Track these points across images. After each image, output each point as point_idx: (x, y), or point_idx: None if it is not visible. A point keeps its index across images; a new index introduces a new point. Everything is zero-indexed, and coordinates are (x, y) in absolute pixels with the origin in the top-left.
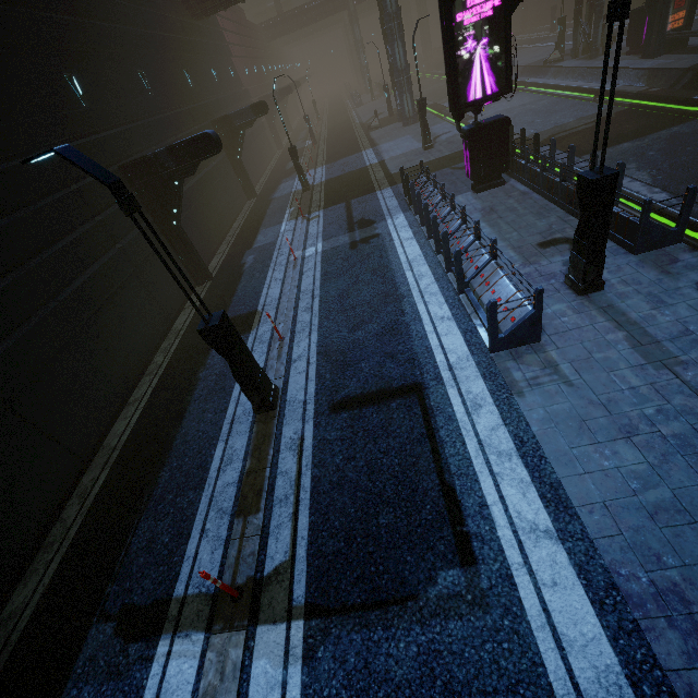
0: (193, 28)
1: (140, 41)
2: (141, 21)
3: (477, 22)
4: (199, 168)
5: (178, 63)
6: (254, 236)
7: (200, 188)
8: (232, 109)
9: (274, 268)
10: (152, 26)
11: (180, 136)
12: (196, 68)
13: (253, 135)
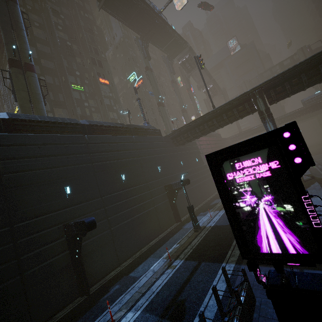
0: (175, 149)
1: (130, 163)
2: (137, 155)
3: (252, 180)
4: (137, 212)
5: (155, 165)
6: (142, 261)
7: (131, 223)
8: (188, 176)
9: (99, 320)
10: (143, 155)
11: (132, 198)
12: (169, 163)
13: (200, 185)
